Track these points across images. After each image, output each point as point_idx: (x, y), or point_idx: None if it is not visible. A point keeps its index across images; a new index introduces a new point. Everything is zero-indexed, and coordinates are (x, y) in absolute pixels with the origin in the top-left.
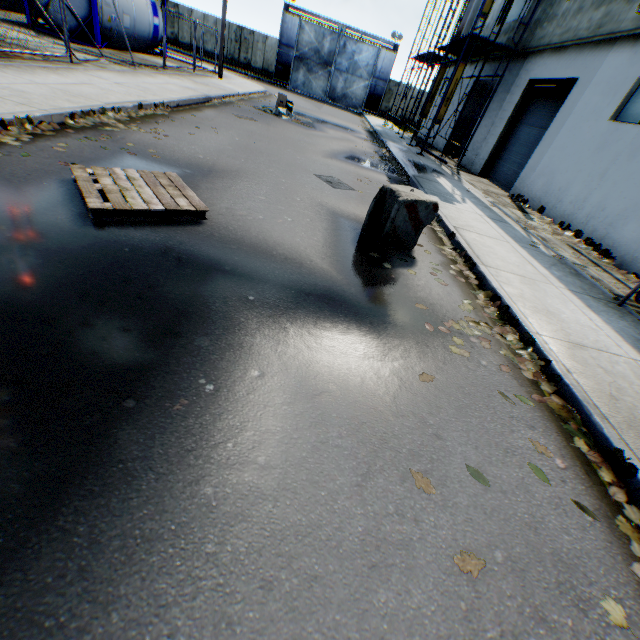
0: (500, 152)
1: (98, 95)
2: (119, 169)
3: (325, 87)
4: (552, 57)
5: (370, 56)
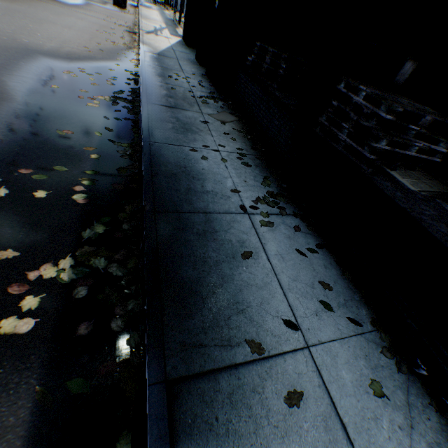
0: (184, 1)
1: None
2: None
3: None
4: None
5: None
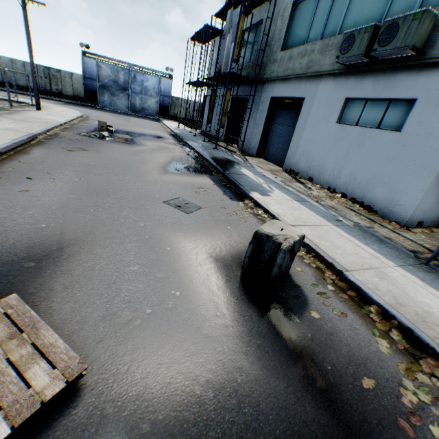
0: (265, 141)
1: None
2: None
3: (127, 104)
4: (282, 84)
5: (154, 82)
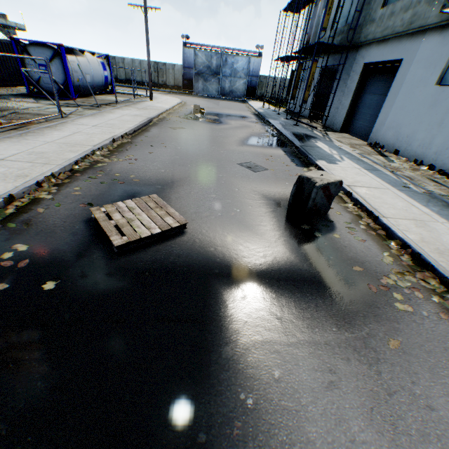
0: (352, 114)
1: (86, 140)
2: (120, 202)
3: (217, 88)
4: (378, 47)
5: (244, 63)
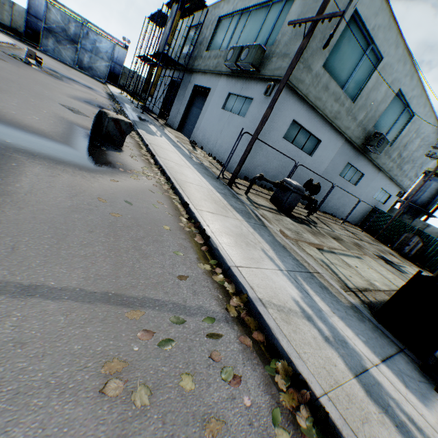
0: (186, 119)
1: None
2: None
3: (74, 57)
4: (202, 76)
5: (108, 47)
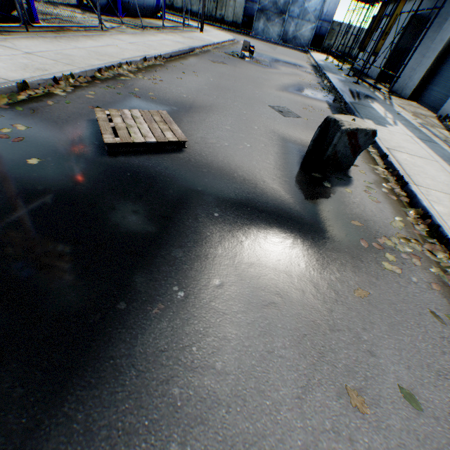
0: (430, 78)
1: (117, 53)
2: (127, 110)
3: (279, 32)
4: None
5: (318, 2)
